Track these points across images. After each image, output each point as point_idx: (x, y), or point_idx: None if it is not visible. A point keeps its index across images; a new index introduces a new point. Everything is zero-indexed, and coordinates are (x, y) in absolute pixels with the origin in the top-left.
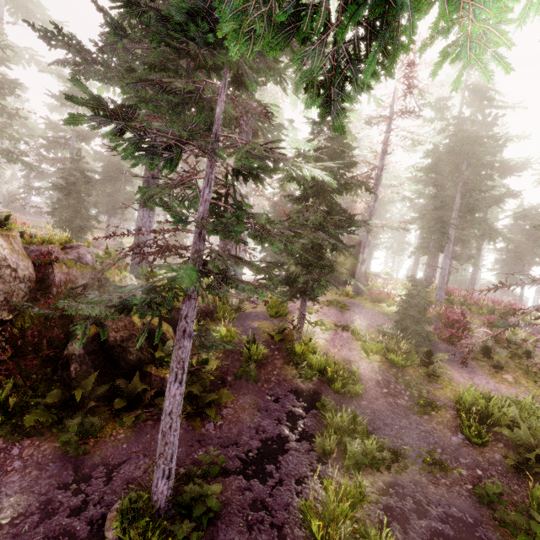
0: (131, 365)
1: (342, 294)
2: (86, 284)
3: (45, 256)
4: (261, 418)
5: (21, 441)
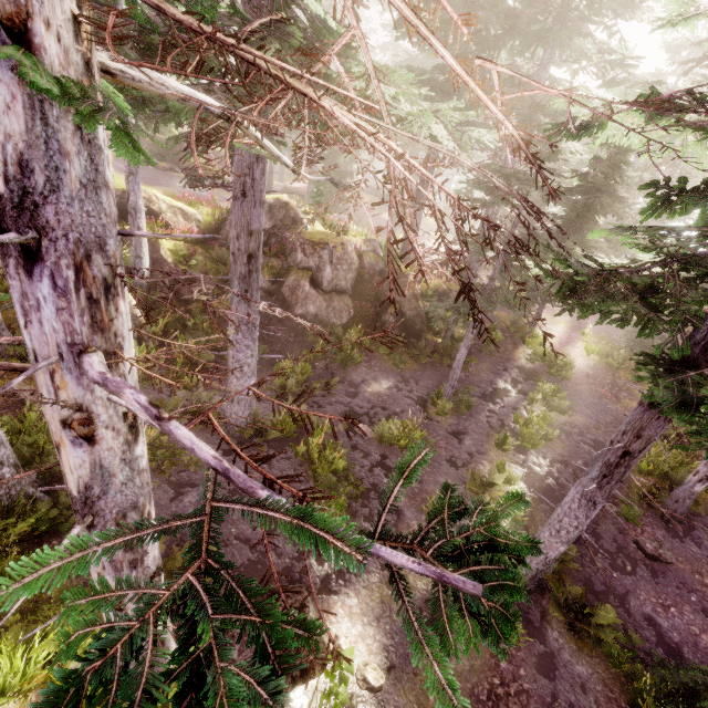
0: (415, 332)
1: None
2: (380, 271)
3: (358, 250)
4: (494, 377)
5: (373, 360)
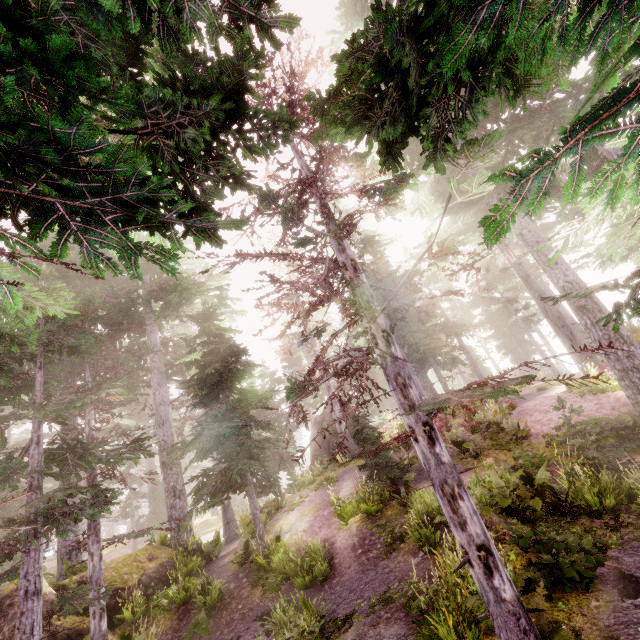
0: None
1: (337, 467)
2: None
3: None
4: None
5: None
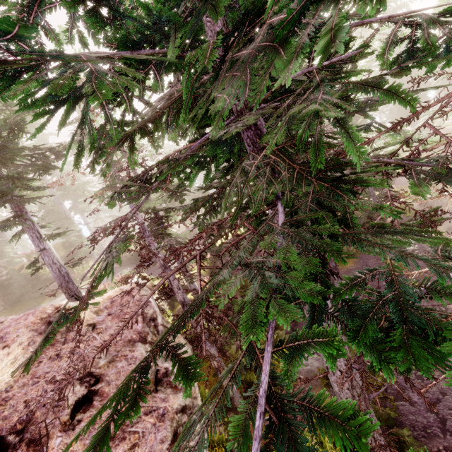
0: None
1: None
2: None
3: None
4: None
5: None
